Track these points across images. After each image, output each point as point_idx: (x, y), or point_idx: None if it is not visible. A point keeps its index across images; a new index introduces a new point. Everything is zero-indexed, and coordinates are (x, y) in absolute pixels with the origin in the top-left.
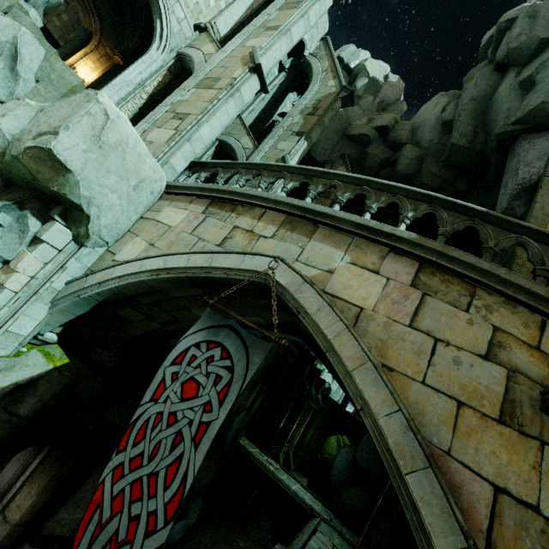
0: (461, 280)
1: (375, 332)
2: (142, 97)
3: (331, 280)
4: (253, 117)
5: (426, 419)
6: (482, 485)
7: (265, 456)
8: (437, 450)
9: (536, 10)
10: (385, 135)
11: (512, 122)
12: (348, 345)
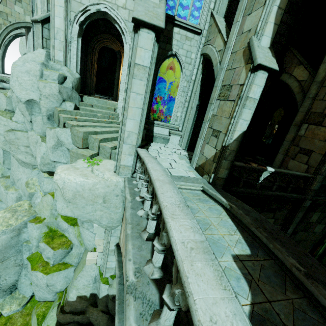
0: None
1: None
2: None
3: None
4: None
5: None
6: None
7: None
8: None
9: None
10: None
11: None
12: None
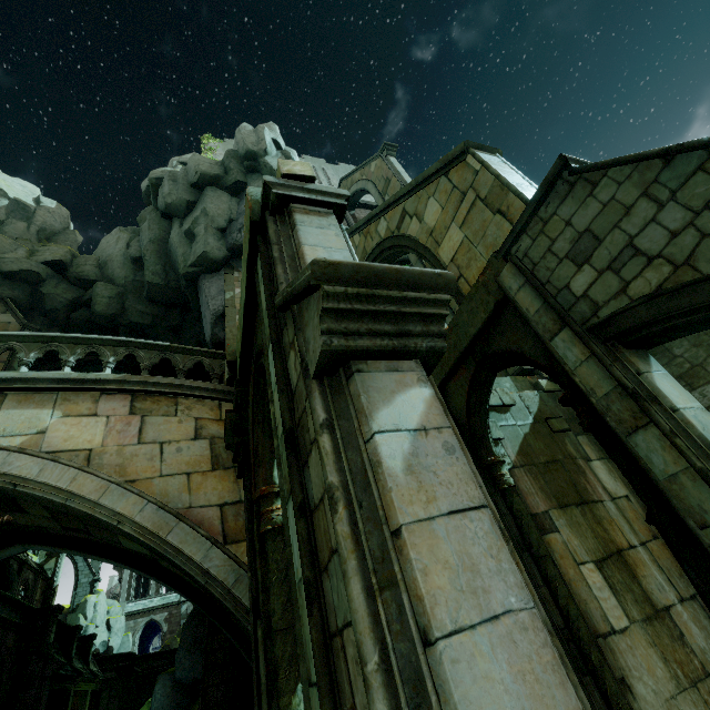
0: (167, 396)
1: (111, 462)
2: None
3: (47, 440)
4: None
5: (171, 497)
6: (214, 509)
7: None
8: (184, 510)
9: (176, 177)
10: (64, 271)
11: (190, 265)
12: (88, 482)
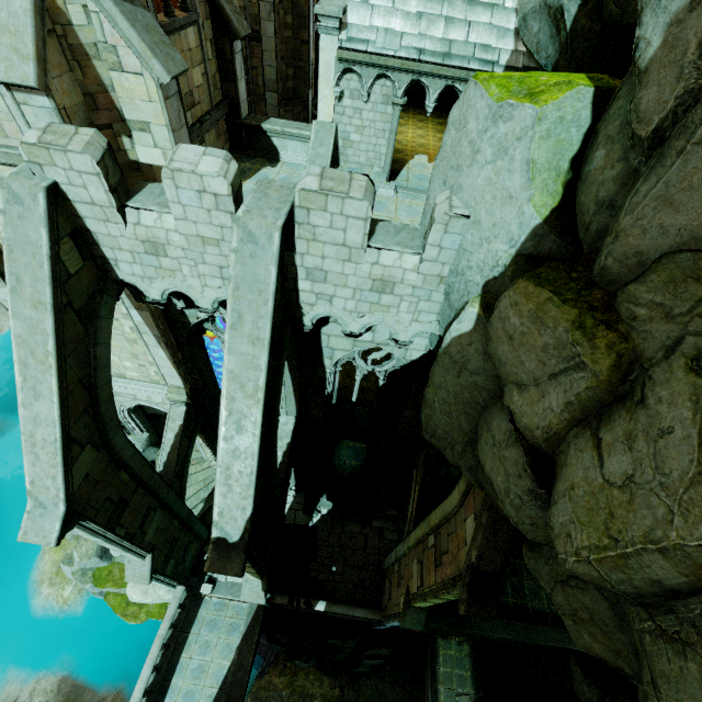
0: None
1: None
2: (207, 449)
3: None
4: (293, 404)
5: None
6: None
7: (467, 687)
8: None
9: None
10: None
11: None
12: None
